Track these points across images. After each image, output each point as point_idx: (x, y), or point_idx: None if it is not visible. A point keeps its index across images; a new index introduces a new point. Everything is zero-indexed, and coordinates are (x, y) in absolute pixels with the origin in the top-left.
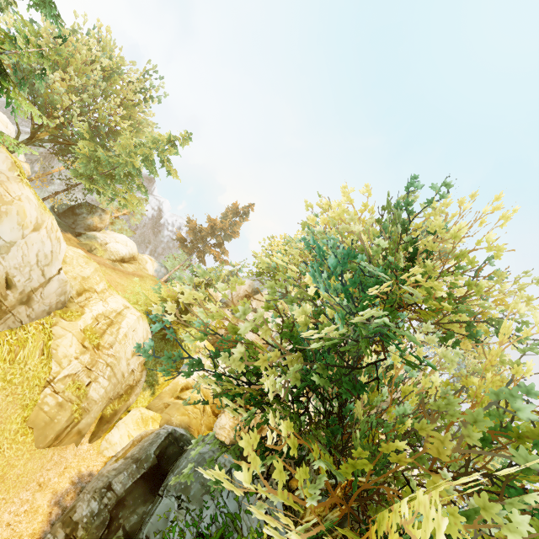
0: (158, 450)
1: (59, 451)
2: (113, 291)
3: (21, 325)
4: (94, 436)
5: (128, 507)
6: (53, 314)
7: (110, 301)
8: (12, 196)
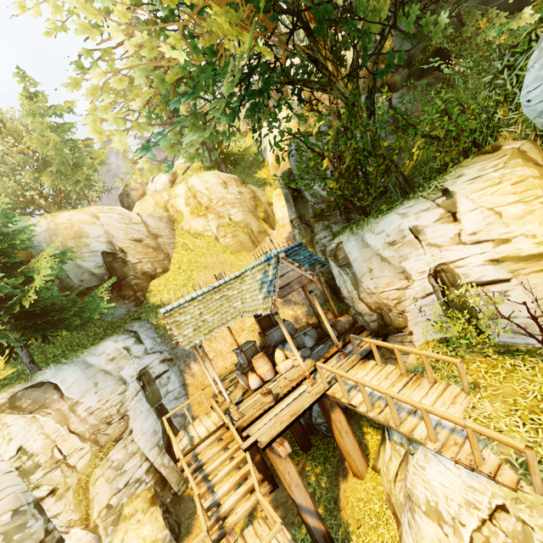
0: (286, 187)
1: (264, 244)
2: (173, 190)
3: (175, 244)
4: (272, 227)
5: (305, 214)
6: (176, 228)
7: (178, 193)
8: (67, 223)
